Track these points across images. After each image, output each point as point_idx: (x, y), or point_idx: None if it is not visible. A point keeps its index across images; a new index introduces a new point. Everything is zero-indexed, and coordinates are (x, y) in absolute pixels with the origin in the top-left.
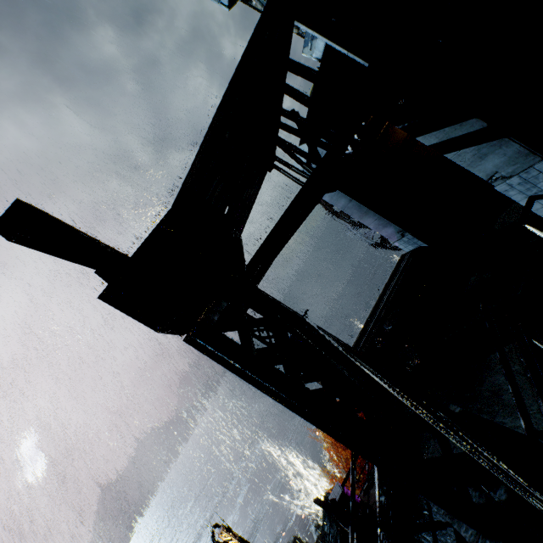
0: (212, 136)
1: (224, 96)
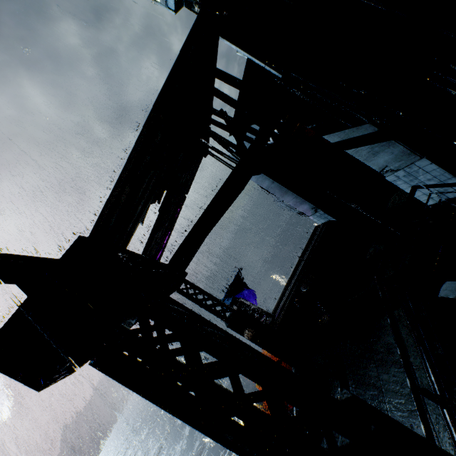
0: (144, 138)
1: (155, 104)
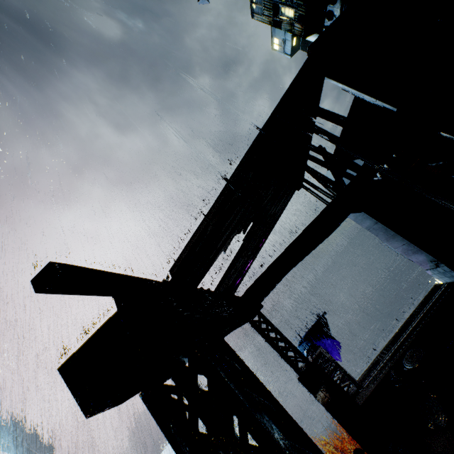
0: (236, 177)
1: (251, 146)
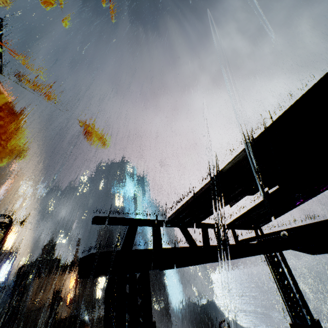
0: (228, 168)
1: (247, 145)
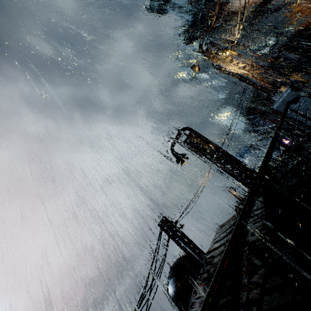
0: None
1: None
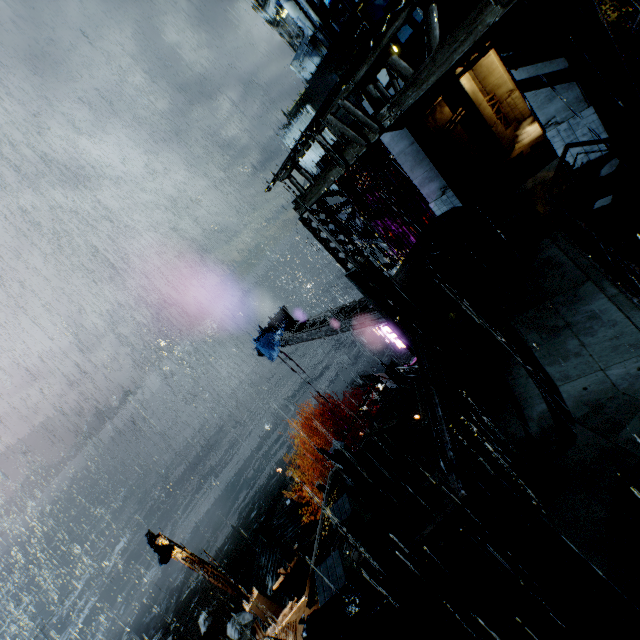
0: None
1: None
